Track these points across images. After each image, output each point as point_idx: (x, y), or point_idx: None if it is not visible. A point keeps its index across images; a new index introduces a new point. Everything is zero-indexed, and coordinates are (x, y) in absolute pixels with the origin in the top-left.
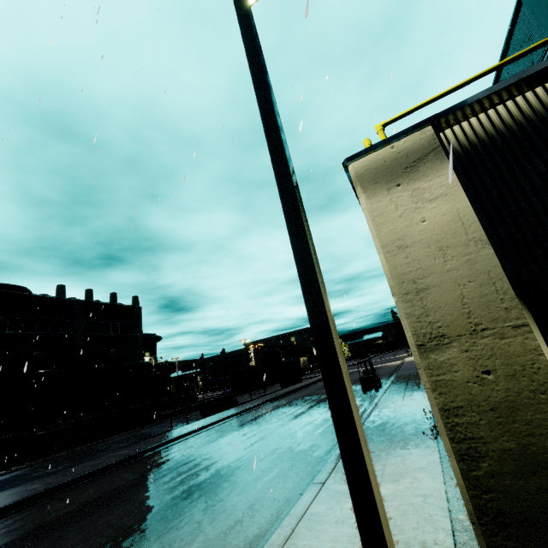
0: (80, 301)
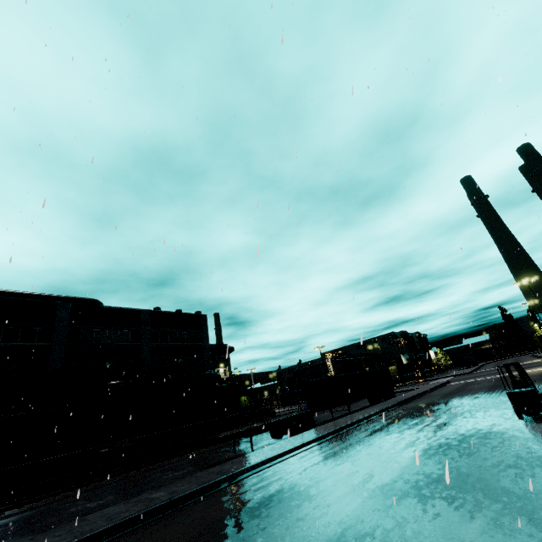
0: (147, 311)
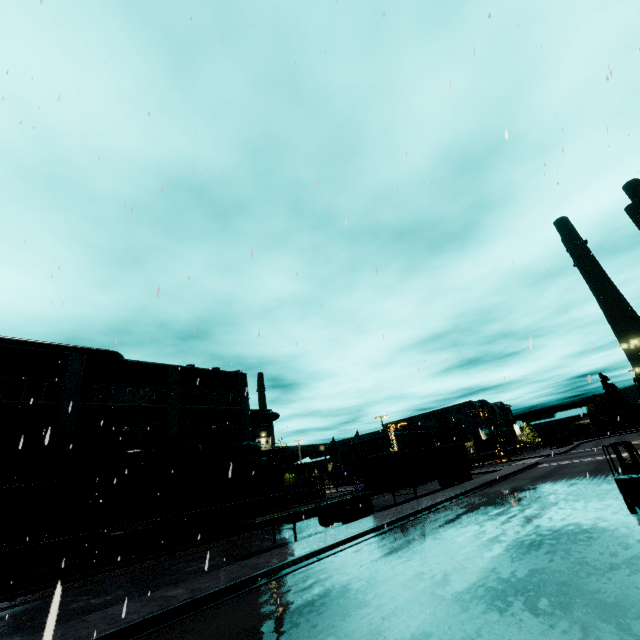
0: (176, 367)
